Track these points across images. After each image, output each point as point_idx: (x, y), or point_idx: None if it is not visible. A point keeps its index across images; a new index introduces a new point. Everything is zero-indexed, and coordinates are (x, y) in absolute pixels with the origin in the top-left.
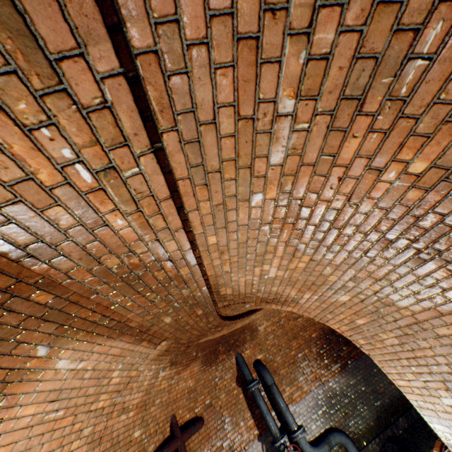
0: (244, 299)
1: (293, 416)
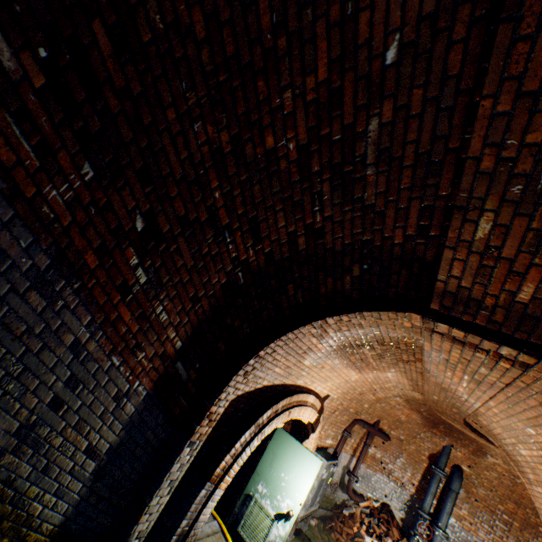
0: (490, 434)
1: (447, 522)
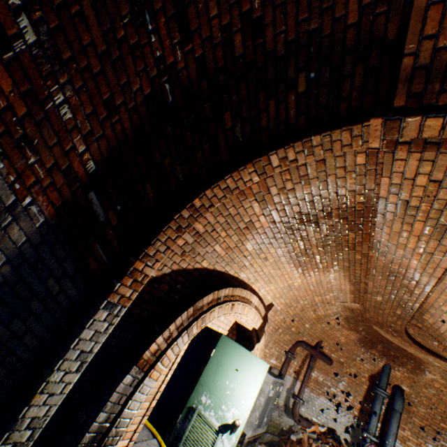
0: (436, 335)
1: (394, 444)
